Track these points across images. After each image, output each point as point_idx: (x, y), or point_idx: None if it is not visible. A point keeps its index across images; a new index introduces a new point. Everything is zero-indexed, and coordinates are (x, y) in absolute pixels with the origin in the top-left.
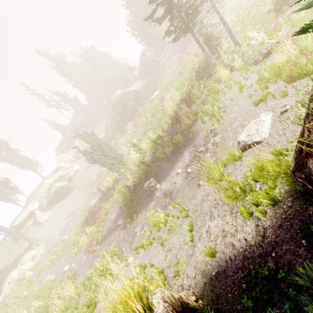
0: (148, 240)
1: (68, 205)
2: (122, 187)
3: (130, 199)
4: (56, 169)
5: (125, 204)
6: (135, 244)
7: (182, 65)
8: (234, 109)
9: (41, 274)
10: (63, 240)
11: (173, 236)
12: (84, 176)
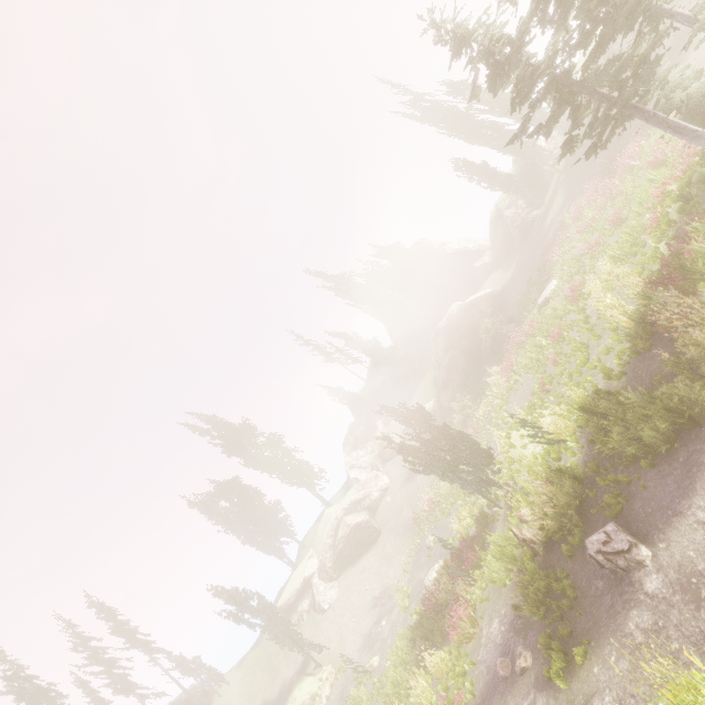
0: None
1: (372, 572)
2: (509, 541)
3: (543, 585)
4: (345, 484)
5: (529, 598)
6: None
7: (613, 202)
8: None
9: None
10: (370, 671)
11: None
12: (401, 501)
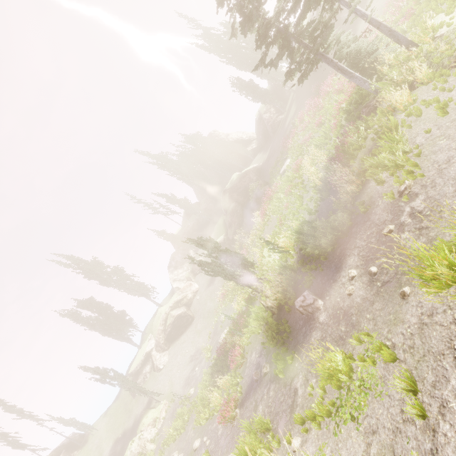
0: (322, 406)
1: (190, 341)
2: (261, 309)
3: (276, 328)
4: (171, 292)
5: (269, 337)
6: (299, 411)
7: (319, 113)
8: (438, 146)
9: (166, 449)
10: (189, 397)
11: (372, 401)
12: (206, 298)
